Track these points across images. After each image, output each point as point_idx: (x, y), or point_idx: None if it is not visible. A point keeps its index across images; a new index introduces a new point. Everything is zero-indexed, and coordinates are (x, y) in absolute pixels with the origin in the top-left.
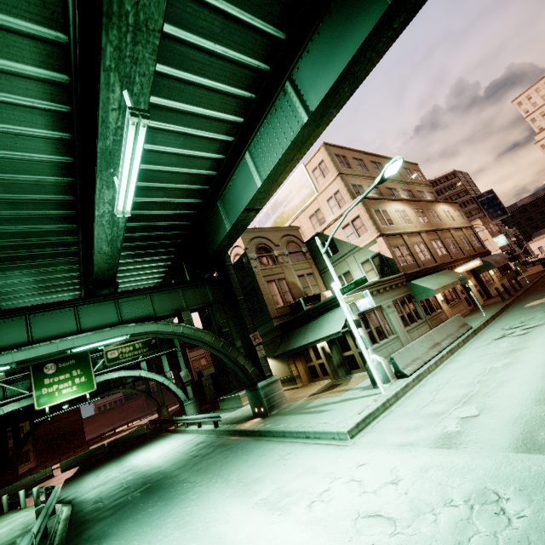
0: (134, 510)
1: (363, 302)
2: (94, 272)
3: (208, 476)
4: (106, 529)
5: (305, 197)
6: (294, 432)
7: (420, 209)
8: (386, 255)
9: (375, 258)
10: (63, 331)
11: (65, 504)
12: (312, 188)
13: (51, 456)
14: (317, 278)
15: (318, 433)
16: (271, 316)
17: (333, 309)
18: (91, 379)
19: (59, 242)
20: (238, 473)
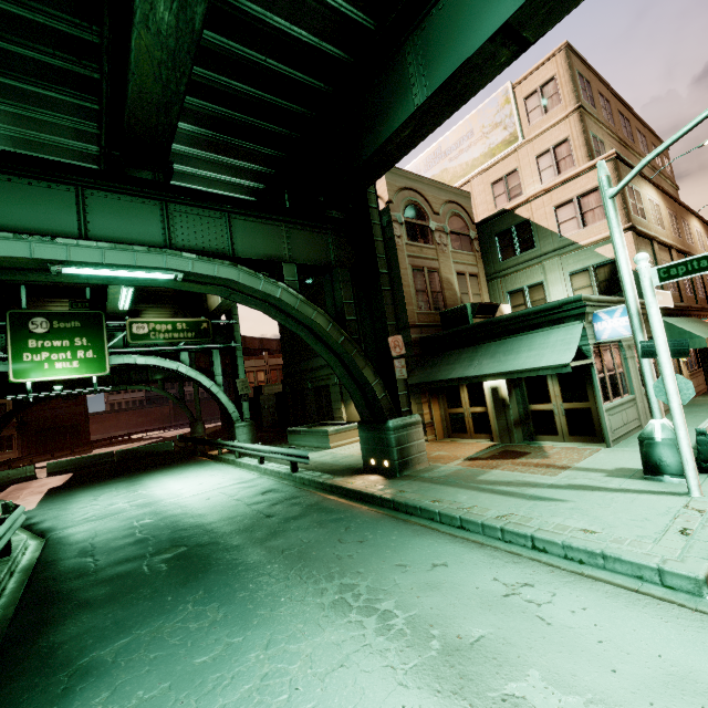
0: (153, 610)
1: (613, 325)
2: (128, 106)
3: (315, 576)
4: (88, 643)
5: (495, 147)
6: (496, 528)
7: (674, 213)
8: None
9: (601, 268)
10: (48, 228)
11: (35, 534)
12: (516, 130)
13: (42, 449)
14: (482, 284)
15: (581, 550)
16: (408, 322)
17: (543, 327)
18: (103, 357)
19: (56, 29)
20: (400, 596)
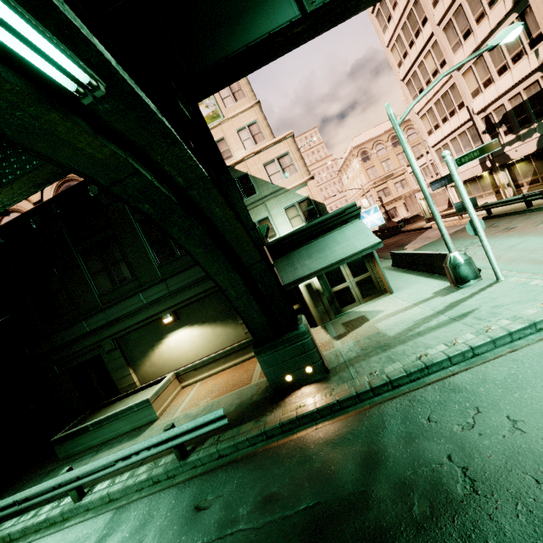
0: None
1: (371, 219)
2: None
3: None
4: None
5: None
6: (507, 334)
7: None
8: (316, 200)
9: (302, 203)
10: None
11: None
12: (217, 110)
13: None
14: None
15: None
16: None
17: (335, 228)
18: None
19: None
20: None
